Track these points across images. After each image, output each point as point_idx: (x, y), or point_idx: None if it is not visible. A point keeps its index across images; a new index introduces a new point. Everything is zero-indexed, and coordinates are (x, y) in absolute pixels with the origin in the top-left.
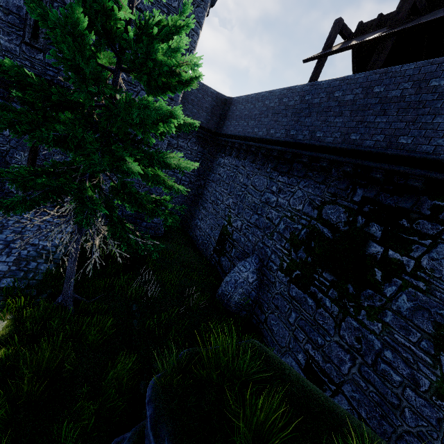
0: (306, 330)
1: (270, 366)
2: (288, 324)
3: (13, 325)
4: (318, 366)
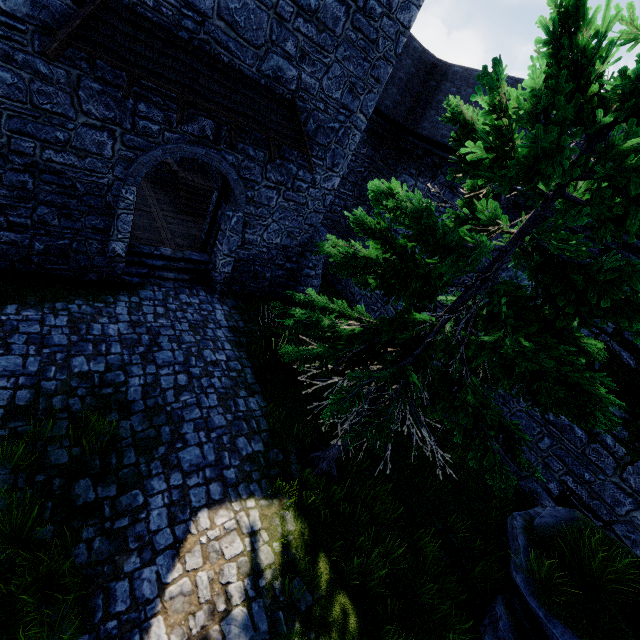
0: (566, 461)
1: (622, 553)
2: (536, 449)
3: (300, 515)
4: (580, 500)
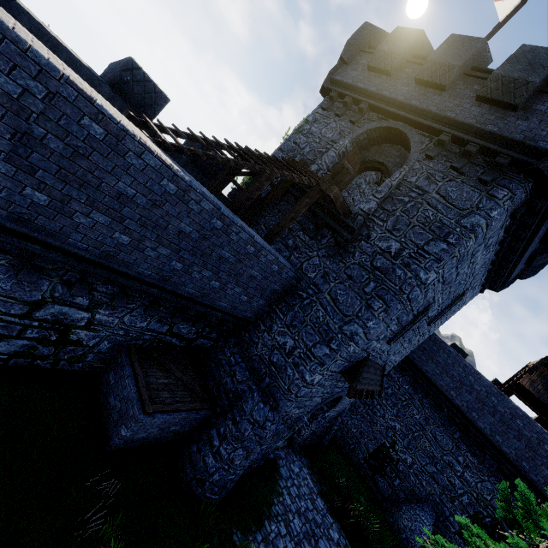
0: None
1: None
2: None
3: None
4: None
